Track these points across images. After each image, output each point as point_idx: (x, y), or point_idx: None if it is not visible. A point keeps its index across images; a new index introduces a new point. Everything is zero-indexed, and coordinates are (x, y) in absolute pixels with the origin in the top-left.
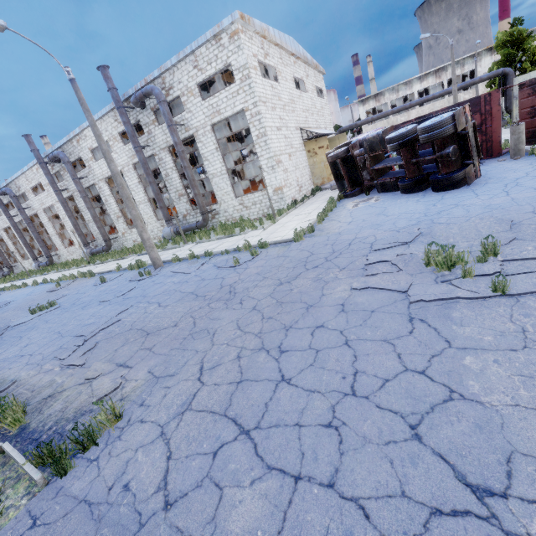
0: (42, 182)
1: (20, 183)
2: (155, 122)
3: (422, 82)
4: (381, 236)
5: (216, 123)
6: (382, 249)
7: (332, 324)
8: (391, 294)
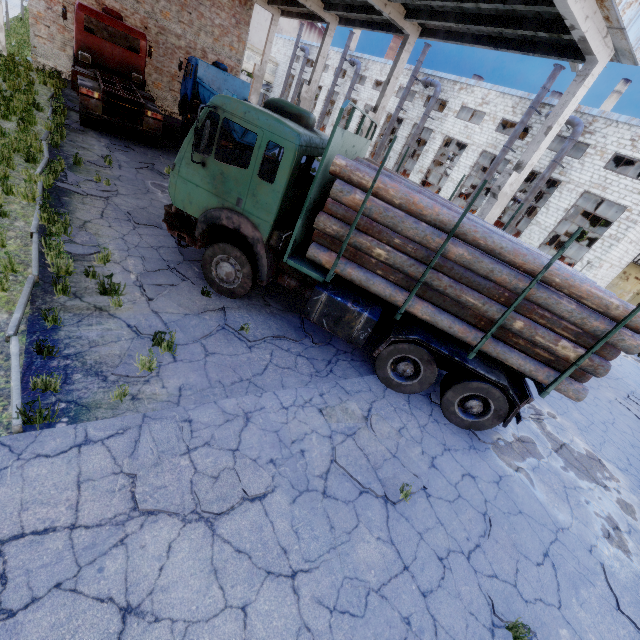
0: None
1: (371, 67)
2: None
3: None
4: (639, 393)
5: (591, 193)
6: (638, 399)
7: (604, 402)
8: (636, 418)
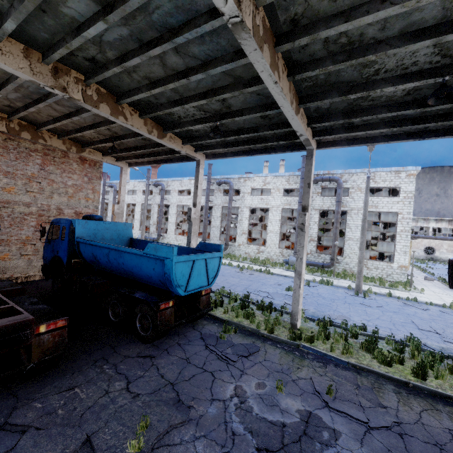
0: (192, 190)
1: (172, 184)
2: (319, 193)
3: (437, 223)
4: None
5: (369, 211)
6: None
7: None
8: None
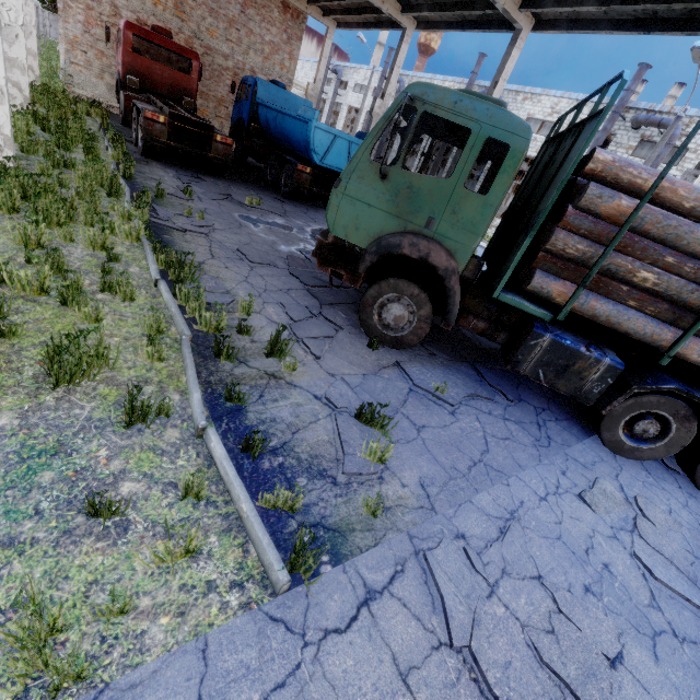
0: None
1: None
2: (630, 149)
3: None
4: None
5: None
6: None
7: None
8: None
